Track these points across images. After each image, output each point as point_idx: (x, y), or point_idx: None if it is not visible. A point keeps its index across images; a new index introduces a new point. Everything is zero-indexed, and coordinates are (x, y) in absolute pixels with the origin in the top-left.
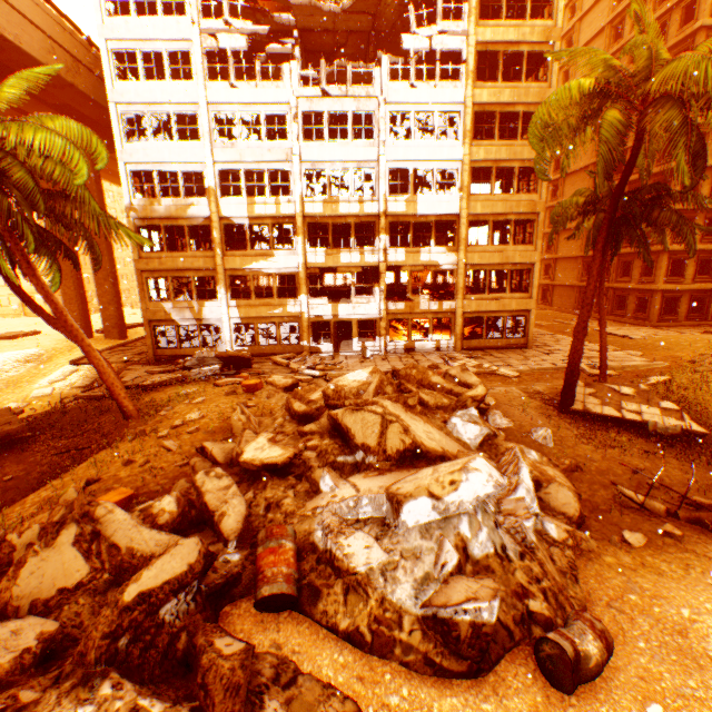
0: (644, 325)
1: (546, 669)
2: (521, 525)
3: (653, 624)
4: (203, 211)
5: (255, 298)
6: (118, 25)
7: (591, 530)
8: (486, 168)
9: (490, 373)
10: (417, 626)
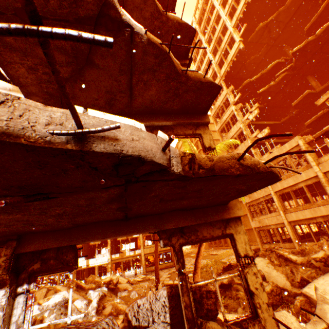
0: (228, 248)
1: None
2: None
3: None
4: None
5: None
6: None
7: None
8: None
9: (148, 279)
10: None
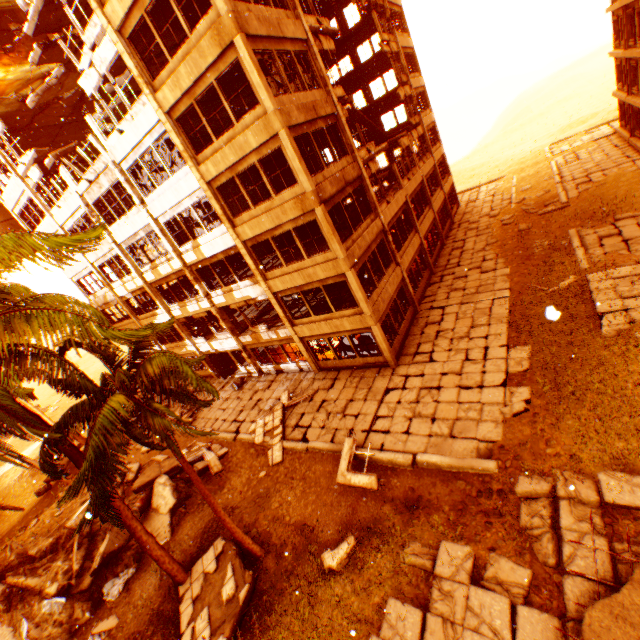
0: None
1: None
2: None
3: None
4: (112, 296)
5: (171, 342)
6: (7, 199)
7: None
8: (229, 180)
9: (268, 447)
10: None
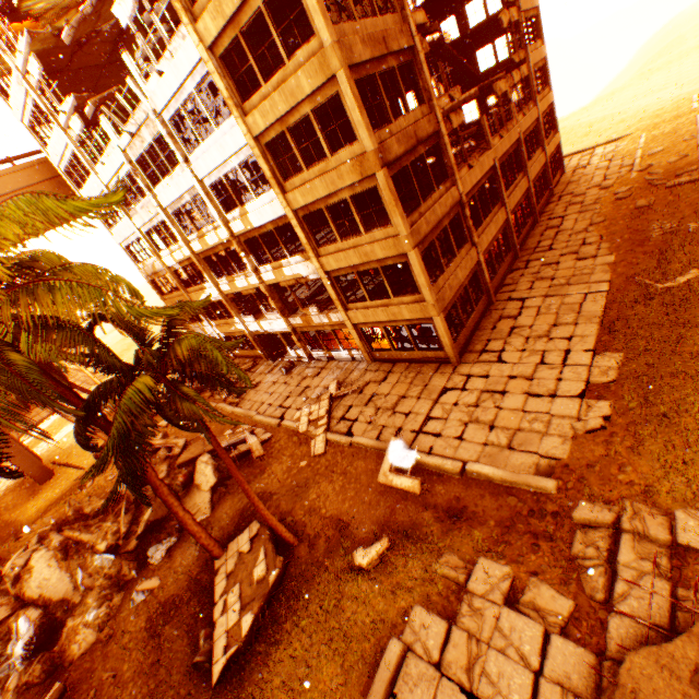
0: None
1: None
2: None
3: None
4: (160, 266)
5: (220, 319)
6: (51, 154)
7: (27, 694)
8: (279, 135)
9: (311, 437)
10: None
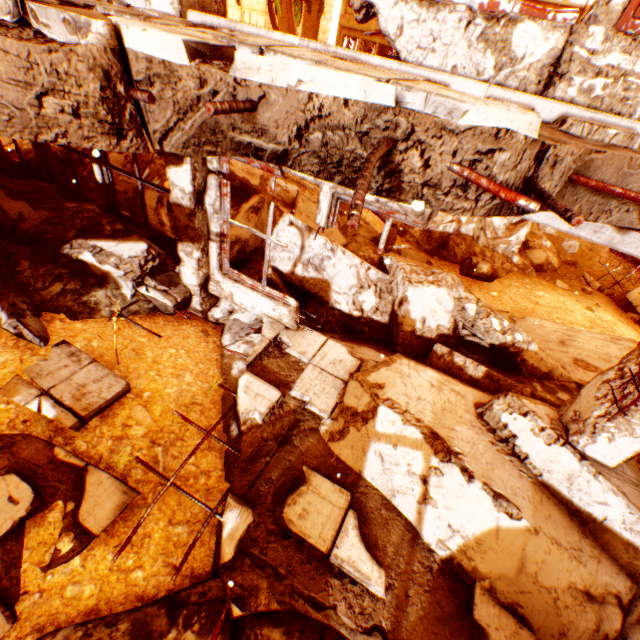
0: None
1: (461, 270)
2: (497, 245)
3: (525, 292)
4: None
5: None
6: None
7: (540, 275)
8: None
9: None
10: (419, 232)
